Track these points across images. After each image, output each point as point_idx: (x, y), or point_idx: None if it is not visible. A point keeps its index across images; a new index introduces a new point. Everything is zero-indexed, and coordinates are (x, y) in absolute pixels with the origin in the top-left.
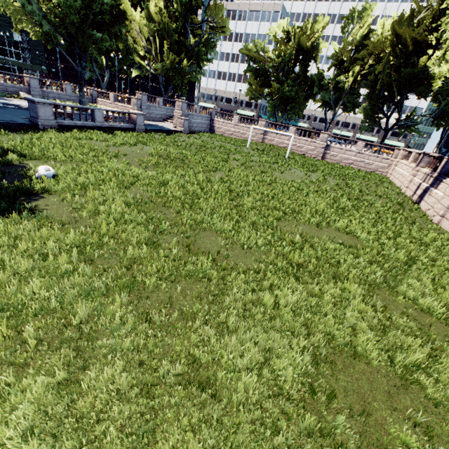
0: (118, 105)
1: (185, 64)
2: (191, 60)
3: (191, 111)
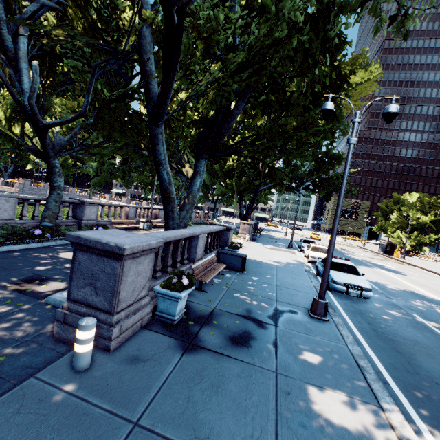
0: (5, 188)
1: (71, 162)
2: (75, 160)
3: (67, 191)
